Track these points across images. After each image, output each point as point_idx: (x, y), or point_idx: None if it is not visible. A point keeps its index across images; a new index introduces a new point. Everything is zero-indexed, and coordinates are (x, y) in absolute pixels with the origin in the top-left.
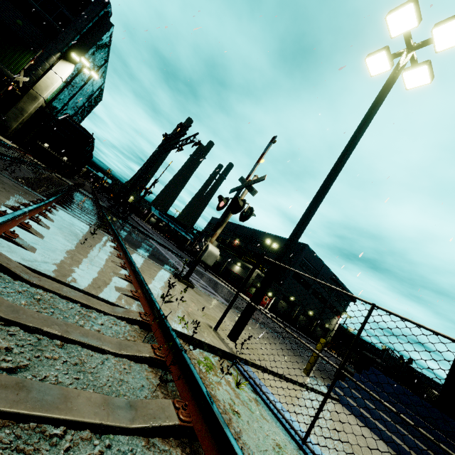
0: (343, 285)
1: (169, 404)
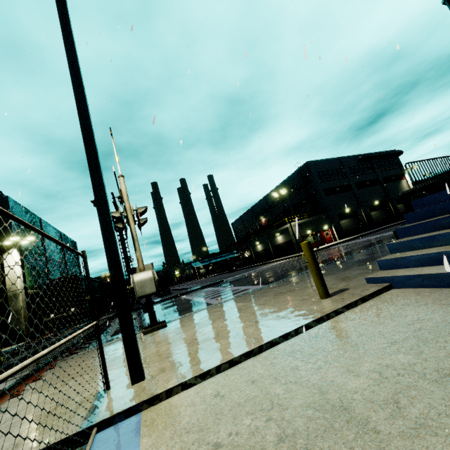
0: (374, 154)
1: None
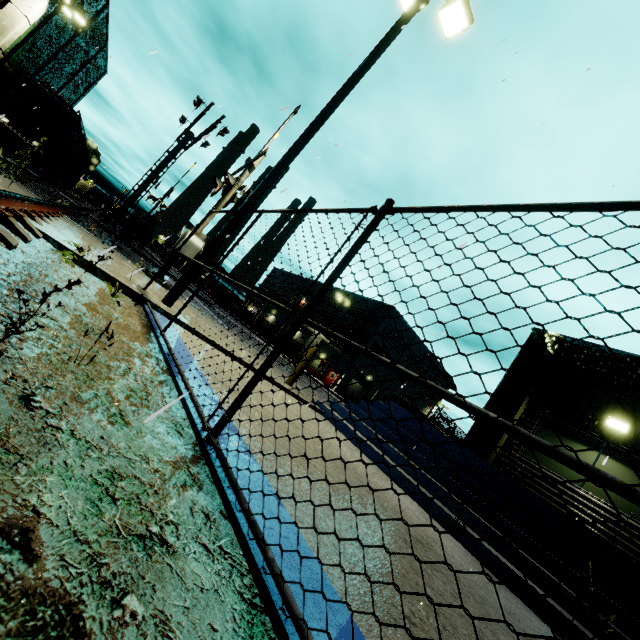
0: (439, 365)
1: None
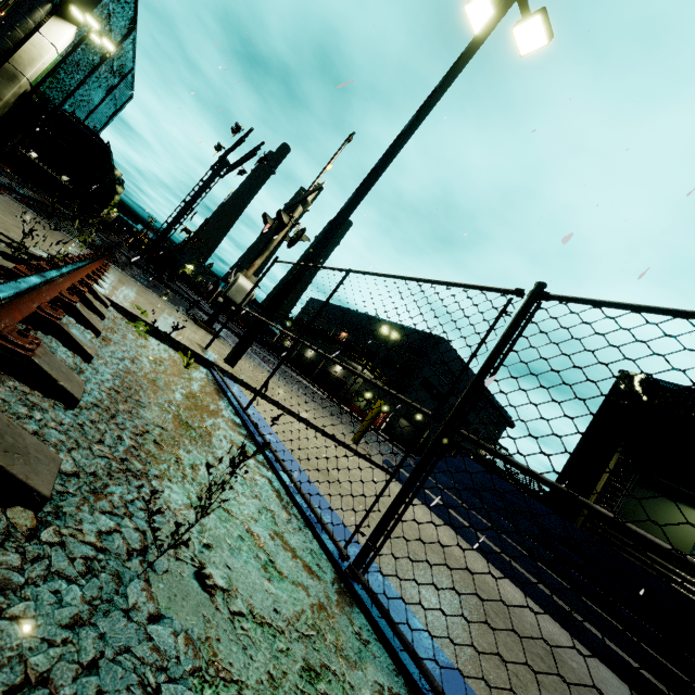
0: (495, 401)
1: (12, 264)
